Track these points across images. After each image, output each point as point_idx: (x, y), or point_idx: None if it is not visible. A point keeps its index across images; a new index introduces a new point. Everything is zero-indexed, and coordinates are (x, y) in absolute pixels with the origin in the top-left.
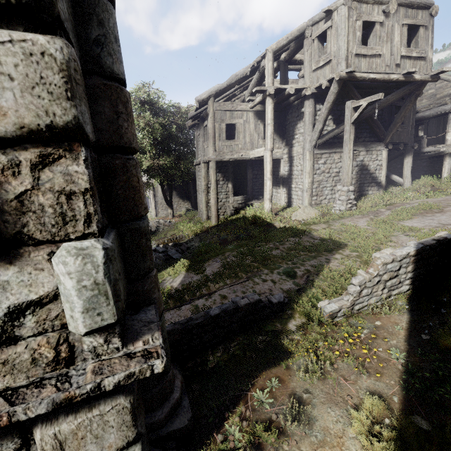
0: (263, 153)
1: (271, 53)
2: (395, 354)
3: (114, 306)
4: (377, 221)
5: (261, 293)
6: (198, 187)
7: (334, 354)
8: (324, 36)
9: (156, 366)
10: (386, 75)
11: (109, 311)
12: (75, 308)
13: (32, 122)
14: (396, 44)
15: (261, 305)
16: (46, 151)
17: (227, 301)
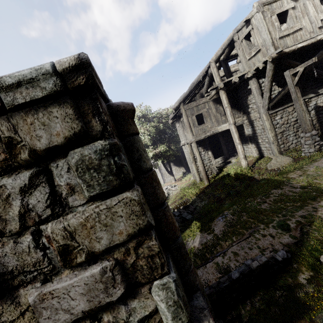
0: (228, 127)
1: (213, 62)
2: None
3: (186, 312)
4: None
5: (265, 248)
6: (187, 159)
7: None
8: (249, 35)
9: None
10: (313, 39)
11: (184, 315)
12: (168, 318)
13: (132, 231)
14: (312, 14)
15: (269, 264)
16: (138, 240)
17: (240, 258)
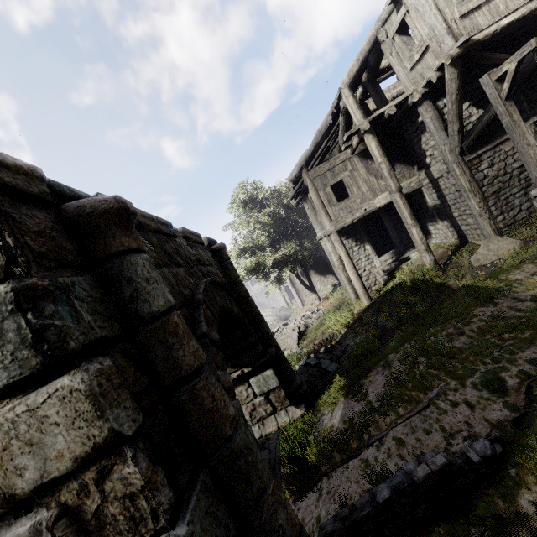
0: (390, 197)
1: (346, 88)
2: None
3: None
4: None
5: (454, 432)
6: (332, 263)
7: None
8: (405, 26)
9: None
10: (531, 4)
11: None
12: None
13: (81, 451)
14: None
15: (454, 470)
16: (101, 465)
17: (406, 452)
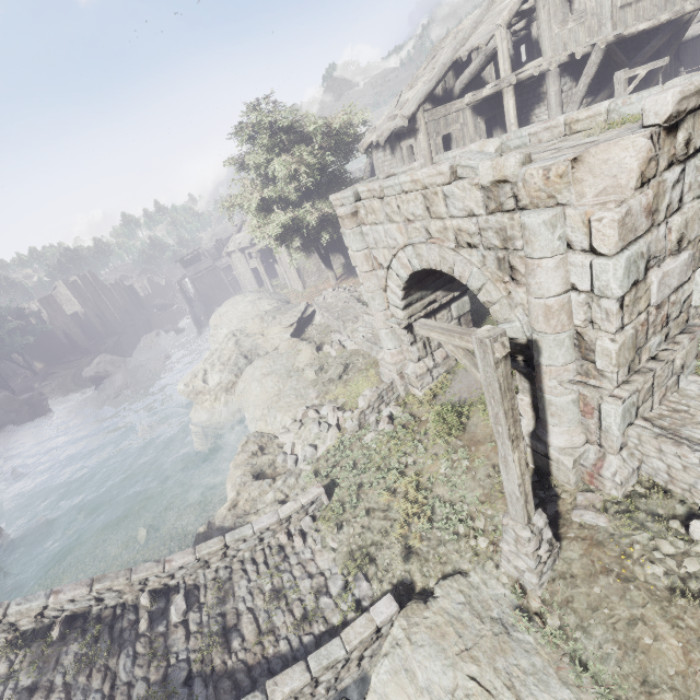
0: None
1: (505, 28)
2: None
3: None
4: None
5: None
6: None
7: None
8: None
9: None
10: (656, 21)
11: None
12: None
13: None
14: None
15: None
16: None
17: None
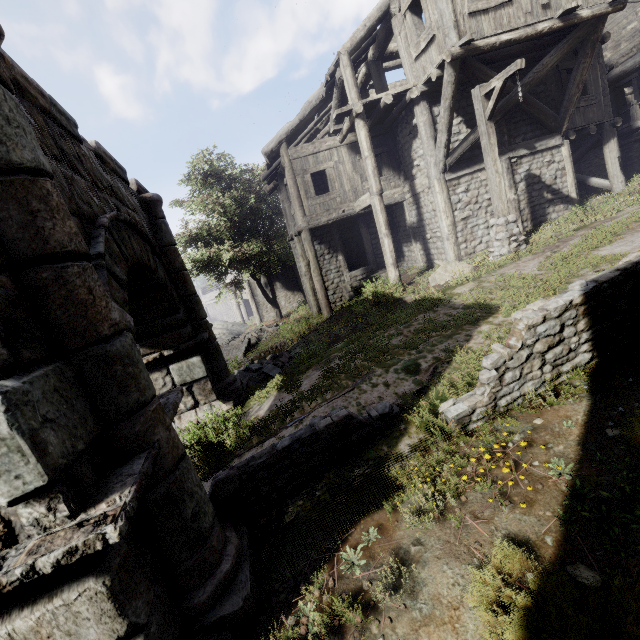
0: (370, 200)
1: (346, 55)
2: (557, 467)
3: (39, 463)
4: (553, 259)
5: (367, 405)
6: (300, 271)
7: (463, 481)
8: (419, 4)
9: (106, 534)
10: (529, 29)
11: (32, 471)
12: None
13: None
14: None
15: (354, 423)
16: None
17: None
